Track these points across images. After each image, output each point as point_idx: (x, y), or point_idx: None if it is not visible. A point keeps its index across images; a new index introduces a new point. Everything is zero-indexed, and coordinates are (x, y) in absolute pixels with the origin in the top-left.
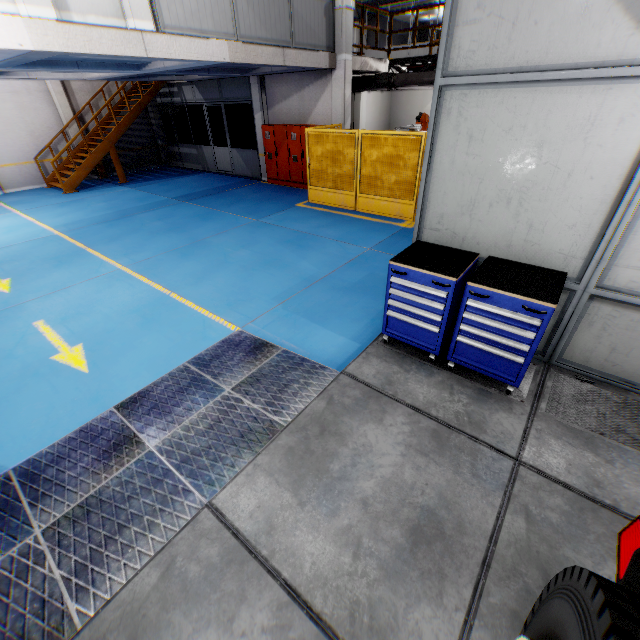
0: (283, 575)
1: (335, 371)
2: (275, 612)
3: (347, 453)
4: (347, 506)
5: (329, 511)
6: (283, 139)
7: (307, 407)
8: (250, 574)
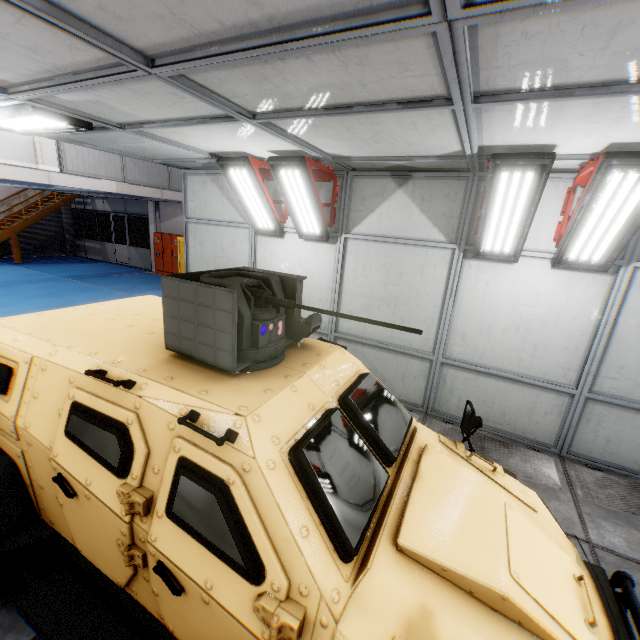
0: None
1: None
2: None
3: None
4: None
5: None
6: (168, 243)
7: None
8: None
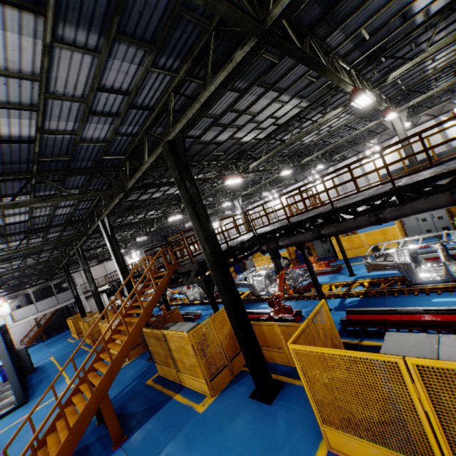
0: None
1: None
2: None
3: None
4: None
5: None
6: None
7: None
8: None
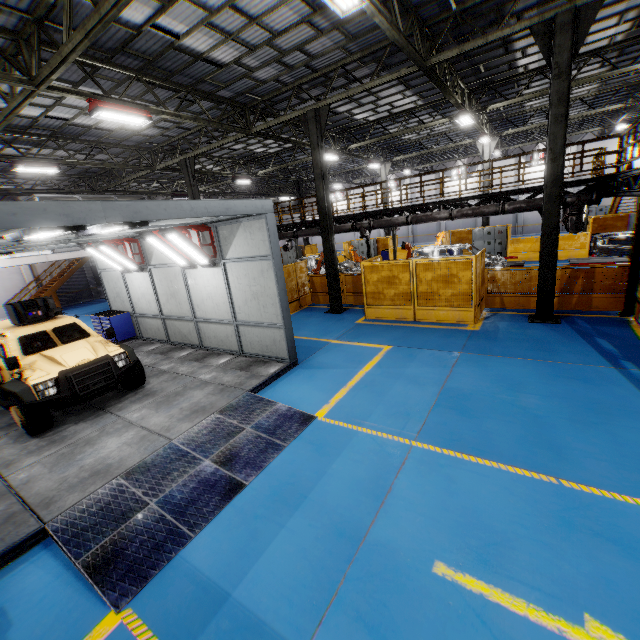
0: None
1: None
2: None
3: None
4: None
5: None
6: None
7: None
8: None
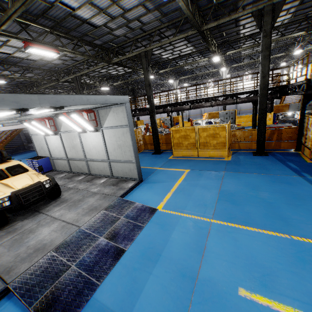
0: None
1: None
2: None
3: None
4: None
5: None
6: None
7: None
8: None
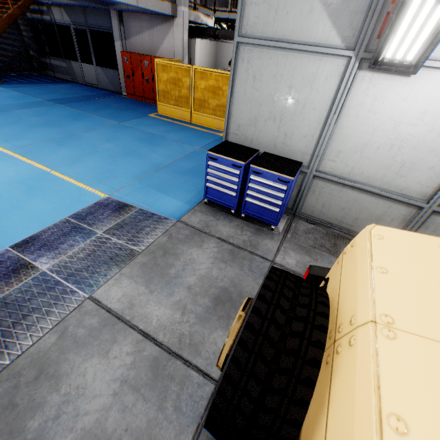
0: (140, 327)
1: (174, 220)
2: (135, 345)
3: (180, 264)
4: (179, 290)
5: (168, 294)
6: (138, 64)
7: (155, 240)
8: (119, 329)
